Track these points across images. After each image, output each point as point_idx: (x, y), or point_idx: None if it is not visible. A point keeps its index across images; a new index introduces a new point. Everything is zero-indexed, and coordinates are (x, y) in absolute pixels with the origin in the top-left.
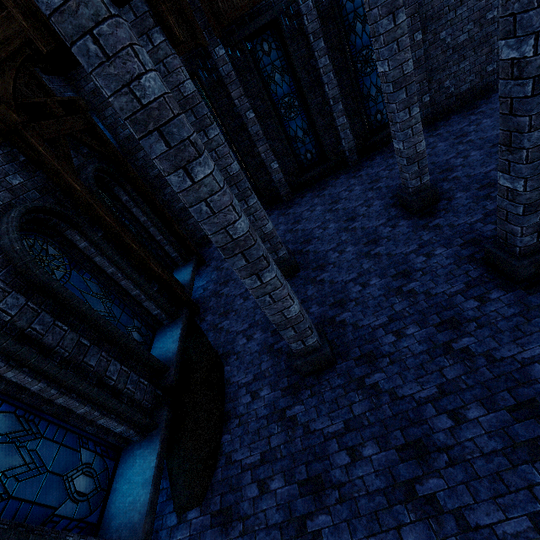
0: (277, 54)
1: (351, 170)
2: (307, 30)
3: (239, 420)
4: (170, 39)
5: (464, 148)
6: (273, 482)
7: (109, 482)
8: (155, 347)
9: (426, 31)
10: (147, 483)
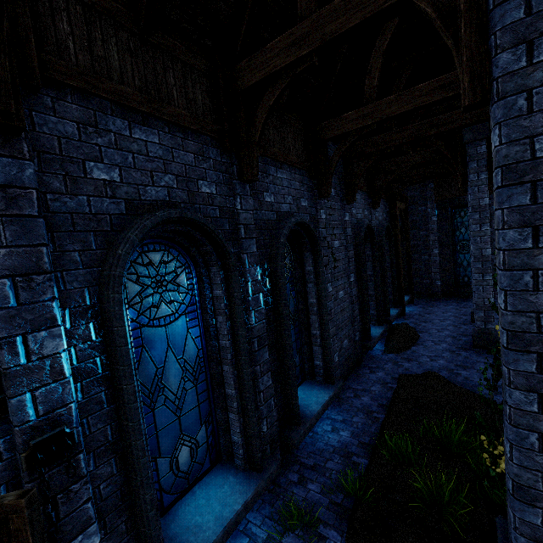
0: None
1: None
2: None
3: (424, 346)
4: None
5: None
6: (439, 361)
7: None
8: None
9: None
10: (377, 333)
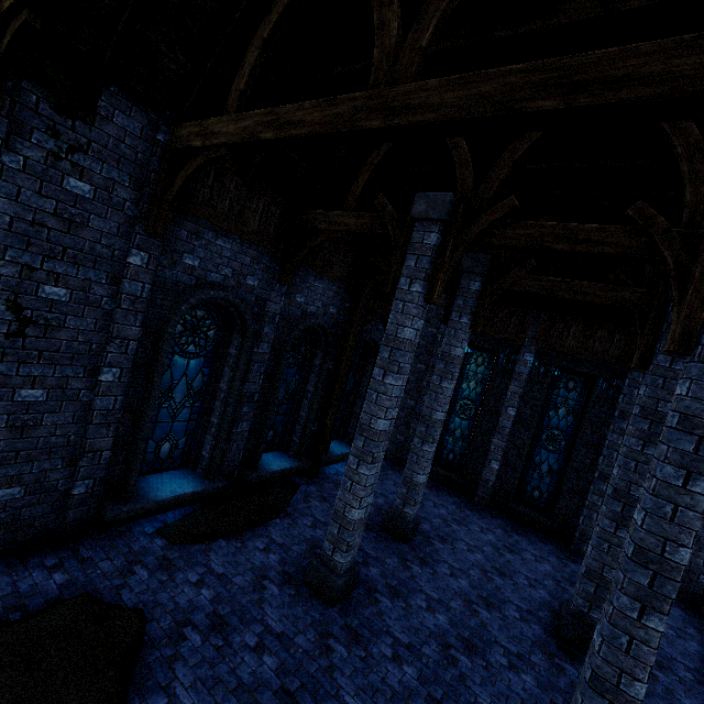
0: (576, 396)
1: (567, 552)
2: (617, 405)
3: (241, 546)
4: (471, 325)
5: None
6: (207, 590)
7: (166, 468)
8: (268, 455)
9: None
10: (174, 492)
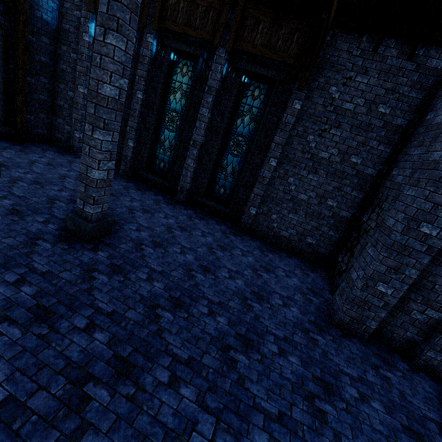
0: (188, 81)
1: (170, 200)
2: (208, 82)
3: None
4: None
5: (201, 250)
6: None
7: None
8: None
9: (281, 165)
10: None
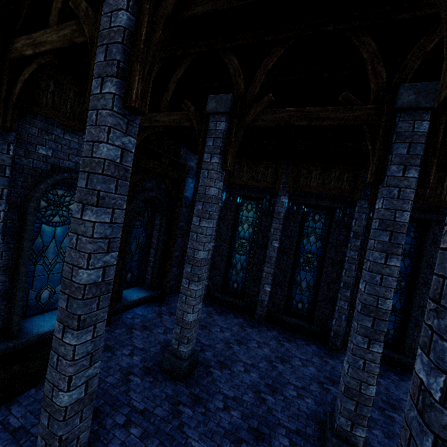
0: (322, 226)
1: (326, 349)
2: (351, 228)
3: None
4: (222, 164)
5: None
6: None
7: None
8: (44, 315)
9: None
10: None
